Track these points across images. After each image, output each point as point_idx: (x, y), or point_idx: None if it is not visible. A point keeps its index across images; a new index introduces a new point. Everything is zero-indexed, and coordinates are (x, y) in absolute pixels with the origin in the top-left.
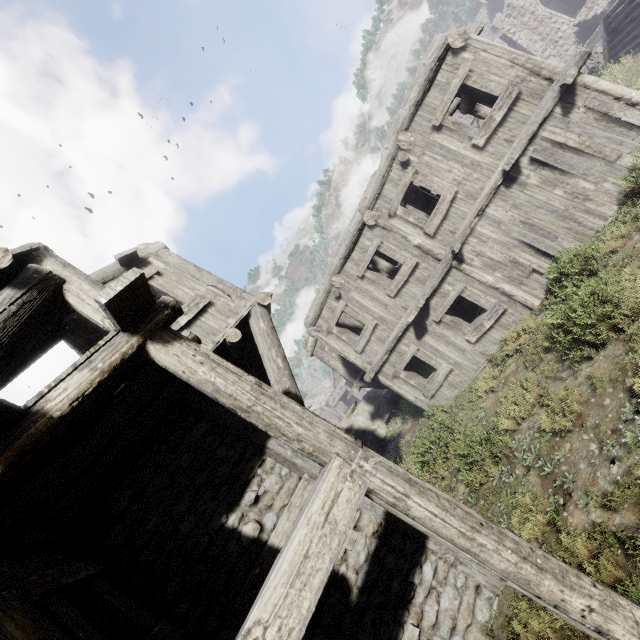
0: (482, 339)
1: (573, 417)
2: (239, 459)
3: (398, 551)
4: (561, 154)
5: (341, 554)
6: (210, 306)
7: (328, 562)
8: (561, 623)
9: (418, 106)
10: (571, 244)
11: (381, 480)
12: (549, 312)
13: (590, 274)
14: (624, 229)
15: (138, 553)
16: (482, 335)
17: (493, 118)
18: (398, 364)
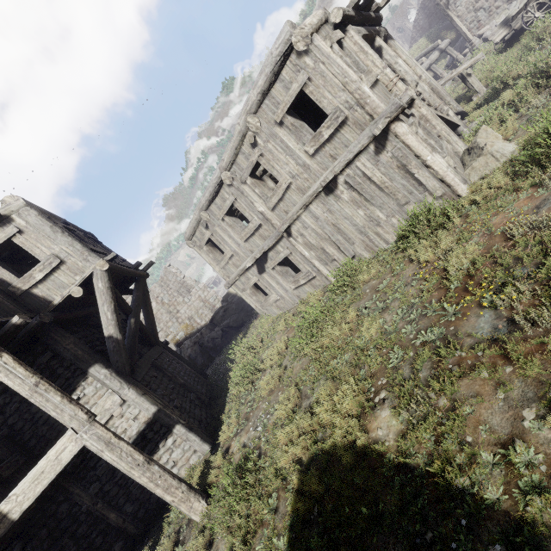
0: (299, 288)
1: (269, 390)
2: (71, 376)
3: (156, 431)
4: (368, 184)
5: (123, 430)
6: (62, 264)
7: (53, 475)
8: (197, 486)
9: (265, 95)
10: (362, 251)
11: (91, 443)
12: (297, 317)
13: (350, 288)
14: (375, 270)
15: (7, 418)
16: (299, 286)
17: (322, 134)
18: (246, 284)
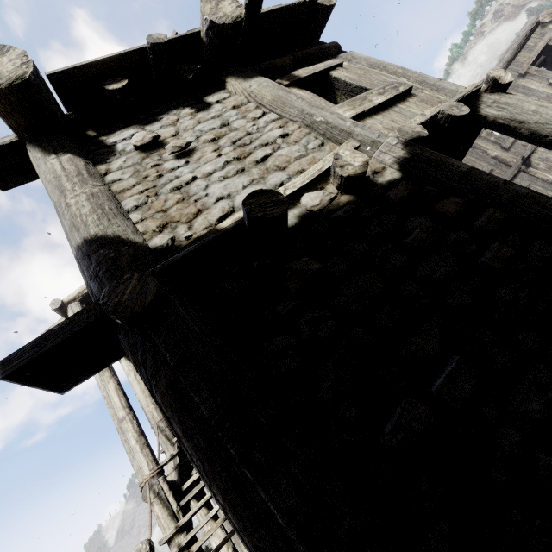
0: None
1: None
2: None
3: None
4: None
5: None
6: None
7: None
8: None
9: (509, 63)
10: None
11: None
12: None
13: None
14: None
15: None
16: None
17: None
18: None
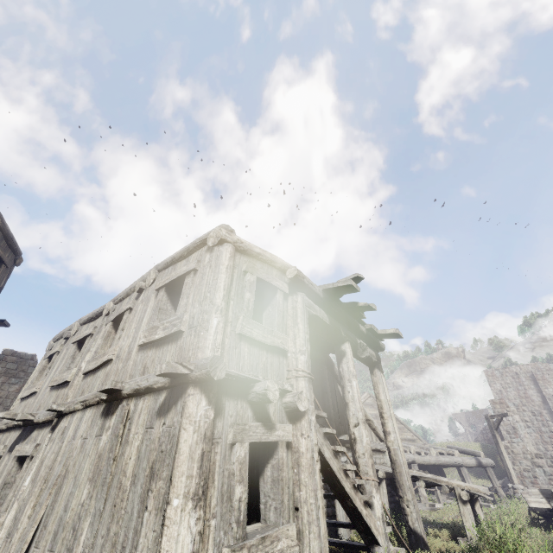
0: None
1: None
2: None
3: None
4: (123, 451)
5: None
6: None
7: None
8: None
9: (174, 262)
10: None
11: None
12: None
13: None
14: None
15: None
16: None
17: (158, 330)
18: None
